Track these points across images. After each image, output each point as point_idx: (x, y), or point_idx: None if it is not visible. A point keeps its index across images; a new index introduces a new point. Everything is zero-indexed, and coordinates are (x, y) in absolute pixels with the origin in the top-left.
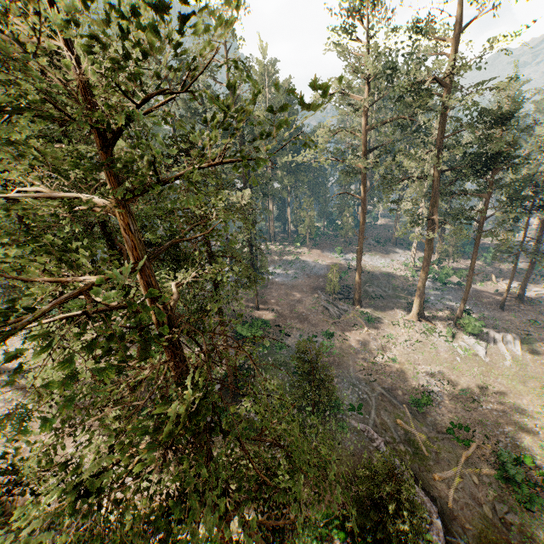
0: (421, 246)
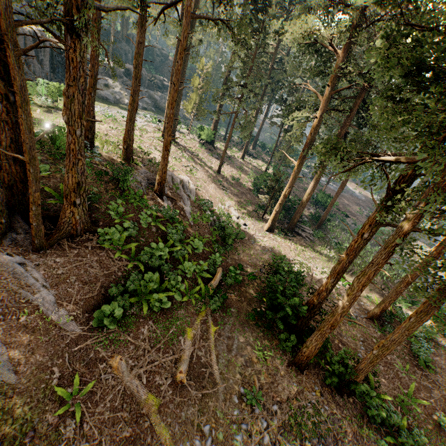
0: None
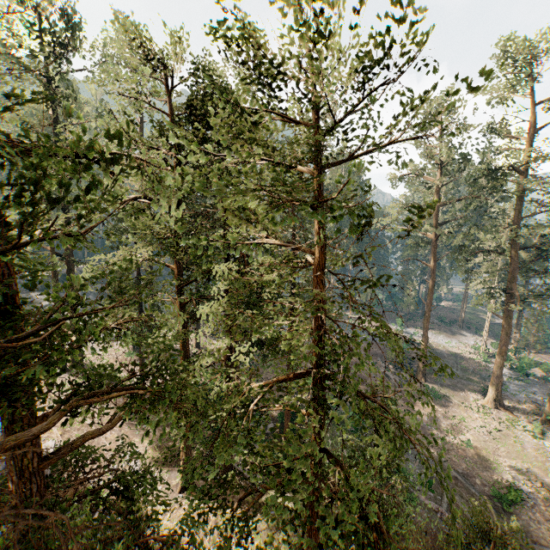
0: (492, 333)
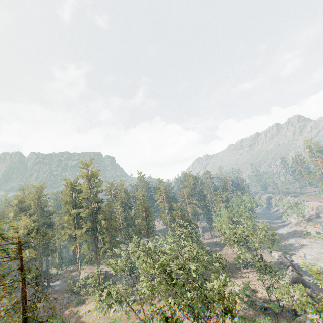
0: None
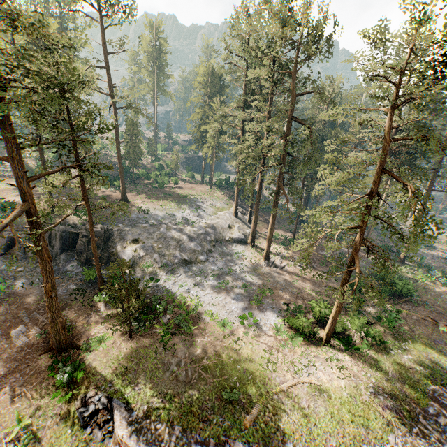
0: None
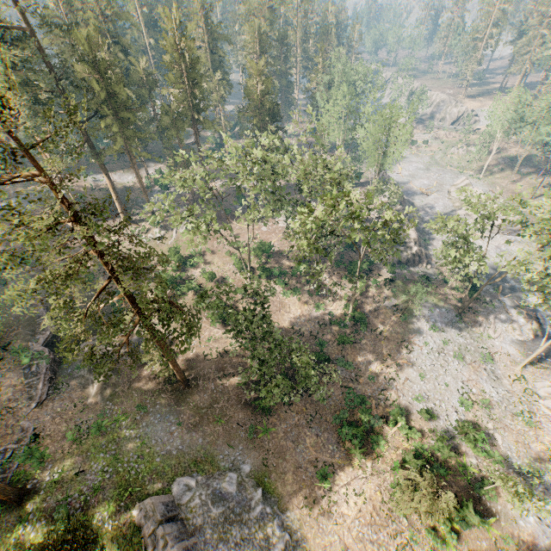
0: None
